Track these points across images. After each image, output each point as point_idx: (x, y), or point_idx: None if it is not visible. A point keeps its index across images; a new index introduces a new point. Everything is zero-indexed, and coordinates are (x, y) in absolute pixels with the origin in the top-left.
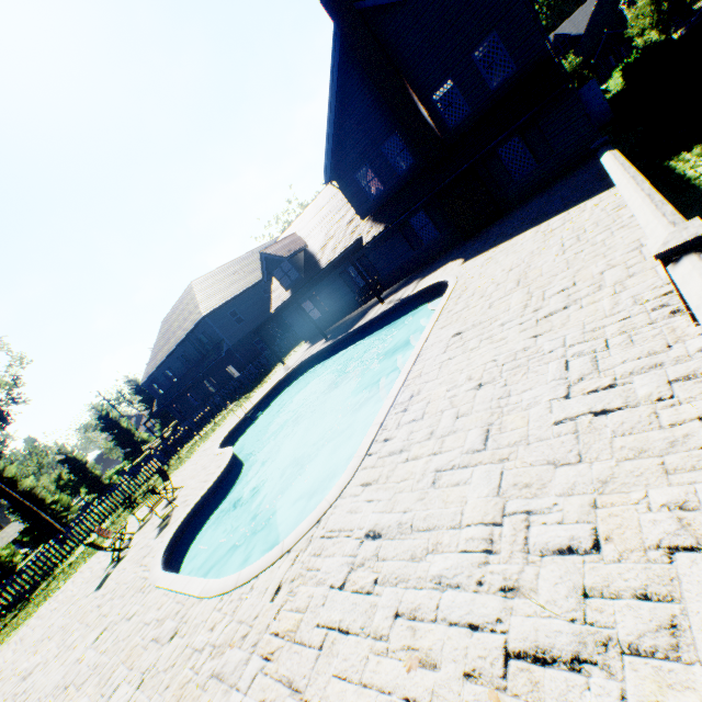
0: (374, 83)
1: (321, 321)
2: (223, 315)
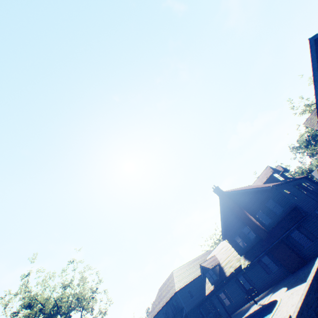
0: (234, 211)
1: (230, 306)
2: (184, 291)
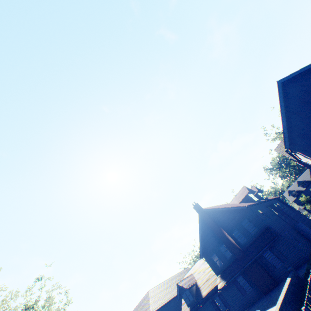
0: (212, 229)
1: None
2: None
